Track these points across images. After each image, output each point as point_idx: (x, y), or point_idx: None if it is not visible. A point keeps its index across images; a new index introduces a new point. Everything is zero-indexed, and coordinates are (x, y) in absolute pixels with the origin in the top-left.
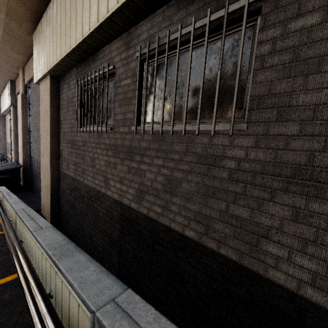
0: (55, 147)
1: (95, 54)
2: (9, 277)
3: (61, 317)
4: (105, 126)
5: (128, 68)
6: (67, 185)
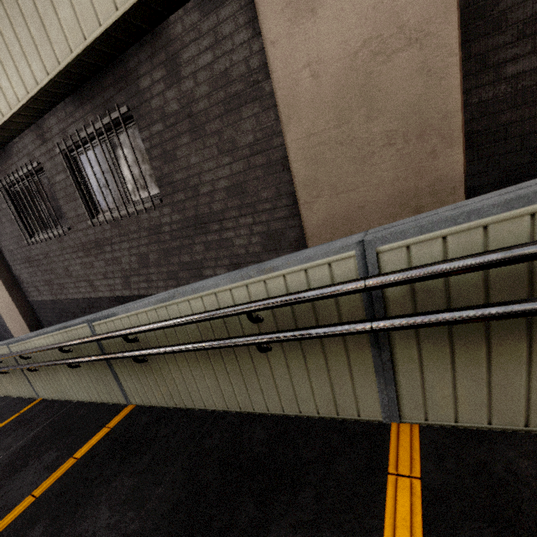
0: (6, 274)
1: (5, 147)
2: (33, 403)
3: (81, 351)
4: (61, 228)
5: (55, 163)
6: (49, 313)
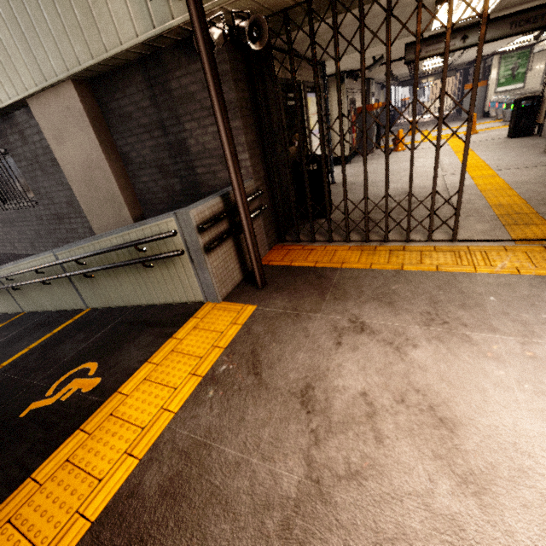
0: None
1: None
2: None
3: None
4: None
5: None
6: None
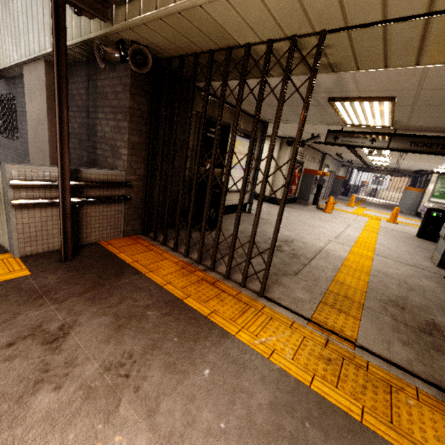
0: None
1: None
2: None
3: None
4: None
5: None
6: None
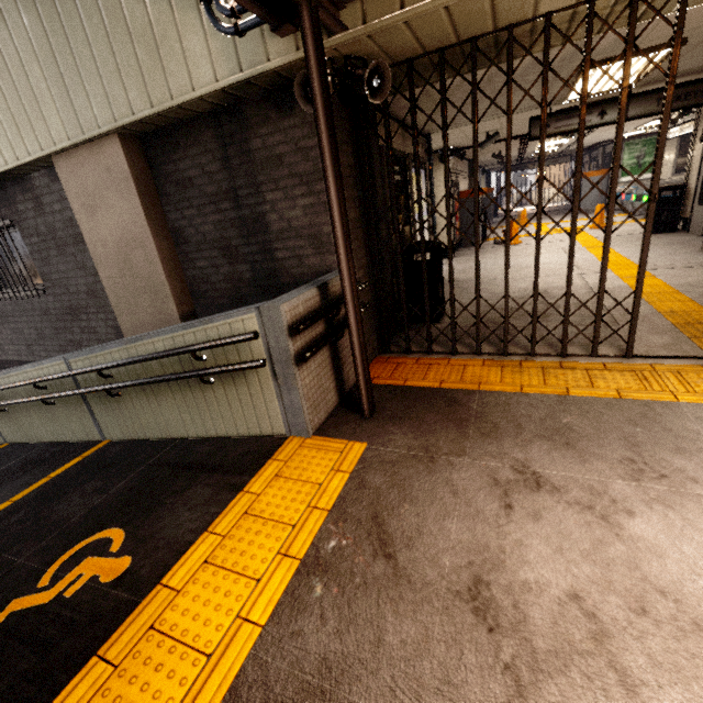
0: None
1: None
2: None
3: None
4: None
5: None
6: None
